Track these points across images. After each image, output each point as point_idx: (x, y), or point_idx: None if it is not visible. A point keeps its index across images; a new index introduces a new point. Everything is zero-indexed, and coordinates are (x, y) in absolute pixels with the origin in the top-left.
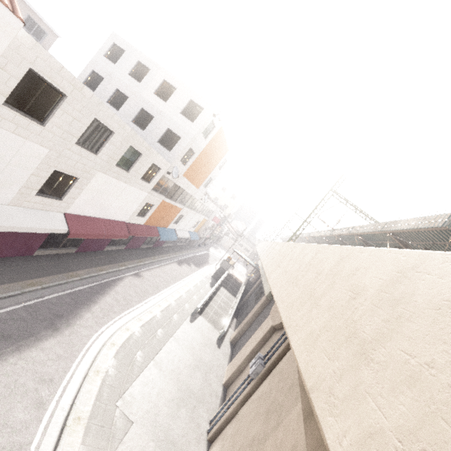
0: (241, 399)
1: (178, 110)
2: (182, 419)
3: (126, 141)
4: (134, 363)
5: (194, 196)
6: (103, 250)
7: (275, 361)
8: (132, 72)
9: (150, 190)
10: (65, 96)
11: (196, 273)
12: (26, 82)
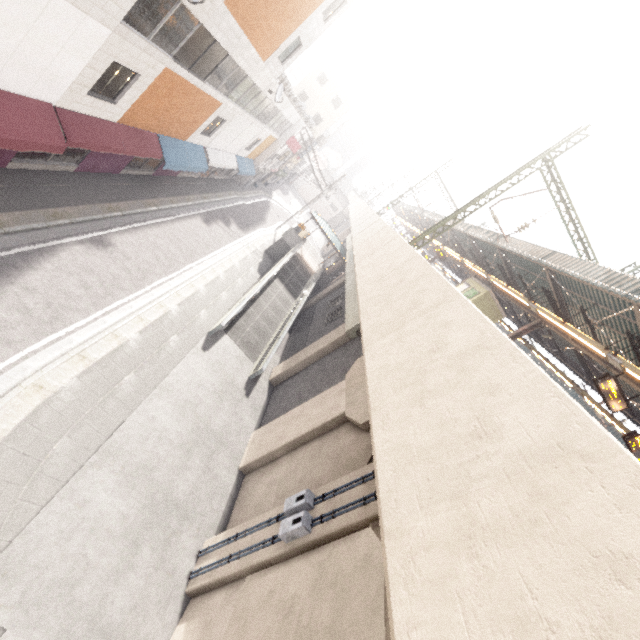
0: (254, 565)
1: None
2: (139, 570)
3: None
4: (43, 473)
5: (253, 77)
6: (4, 167)
7: (333, 536)
8: None
9: (118, 21)
10: None
11: (238, 243)
12: None
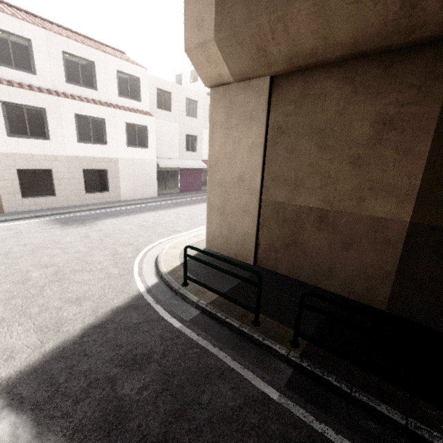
0: None
1: None
2: None
3: (205, 103)
4: None
5: None
6: None
7: None
8: (191, 80)
9: None
10: (170, 93)
11: None
12: (158, 96)
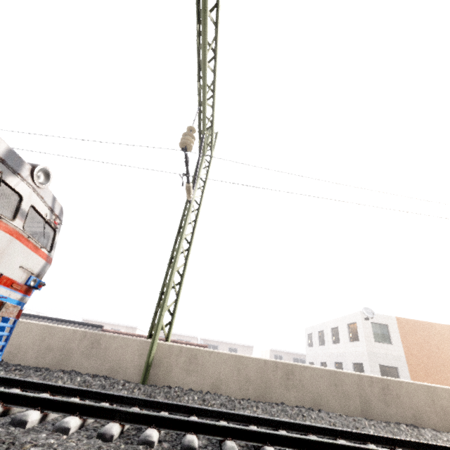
0: None
1: (347, 340)
2: None
3: None
4: None
5: None
6: None
7: None
8: (320, 342)
9: None
10: None
11: None
12: None
